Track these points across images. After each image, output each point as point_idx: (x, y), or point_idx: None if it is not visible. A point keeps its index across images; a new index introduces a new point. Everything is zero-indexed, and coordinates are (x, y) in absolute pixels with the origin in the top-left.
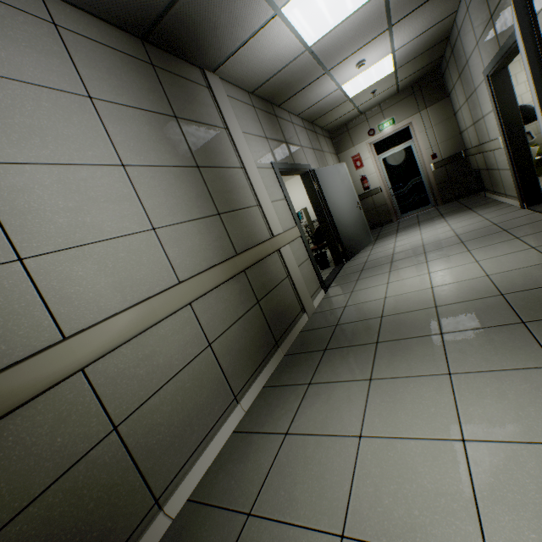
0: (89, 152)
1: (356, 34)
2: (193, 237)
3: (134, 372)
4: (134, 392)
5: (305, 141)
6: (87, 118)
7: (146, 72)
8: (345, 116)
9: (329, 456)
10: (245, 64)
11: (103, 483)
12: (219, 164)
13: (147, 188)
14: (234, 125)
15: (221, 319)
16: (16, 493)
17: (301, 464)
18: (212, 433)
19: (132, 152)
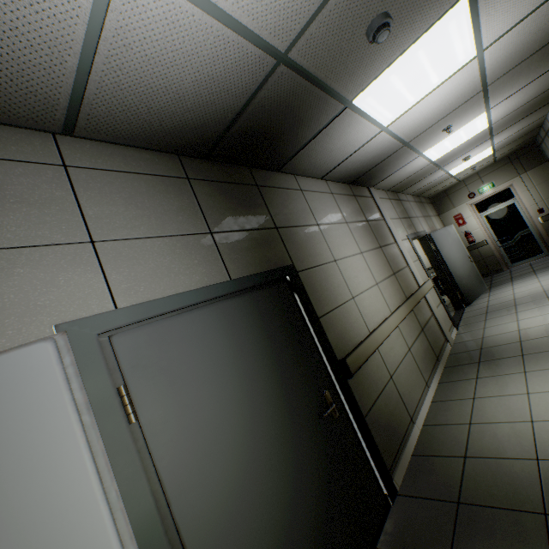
0: (352, 248)
1: (466, 147)
2: (389, 288)
3: (389, 354)
4: (391, 363)
5: (417, 212)
6: (348, 233)
7: (354, 201)
8: (446, 186)
9: (509, 402)
10: (391, 179)
11: (394, 399)
12: (386, 243)
13: (369, 263)
14: (386, 216)
15: (409, 336)
16: (376, 388)
17: (492, 406)
18: (422, 398)
19: (361, 245)
